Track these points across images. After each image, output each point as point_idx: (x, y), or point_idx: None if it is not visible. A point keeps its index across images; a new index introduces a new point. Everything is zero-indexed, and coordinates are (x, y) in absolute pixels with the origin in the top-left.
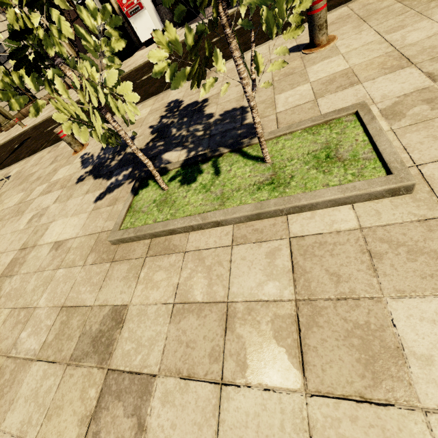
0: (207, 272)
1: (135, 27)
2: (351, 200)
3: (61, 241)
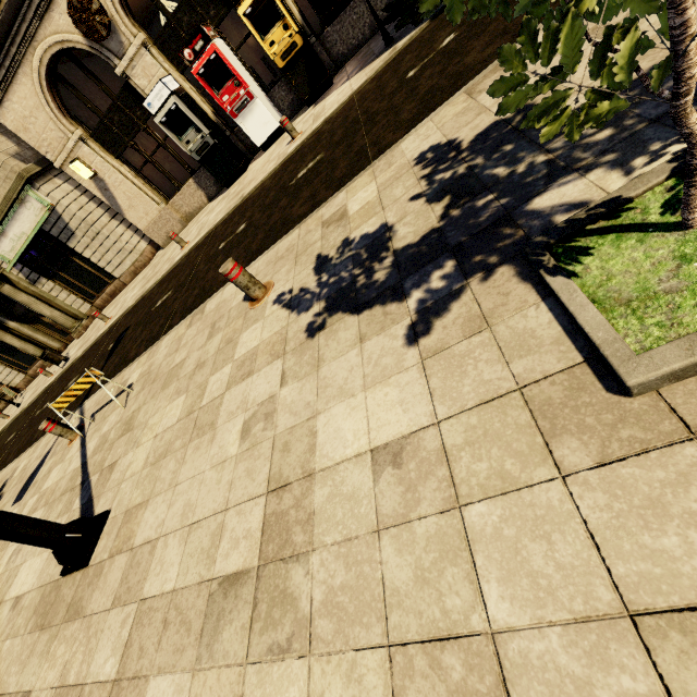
0: None
1: (246, 129)
2: None
3: (392, 444)
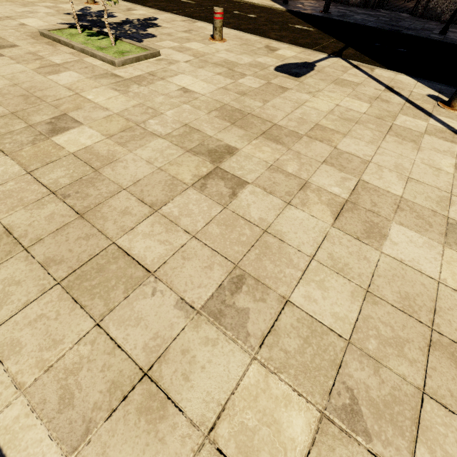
0: (51, 53)
1: None
2: (104, 60)
3: (25, 24)
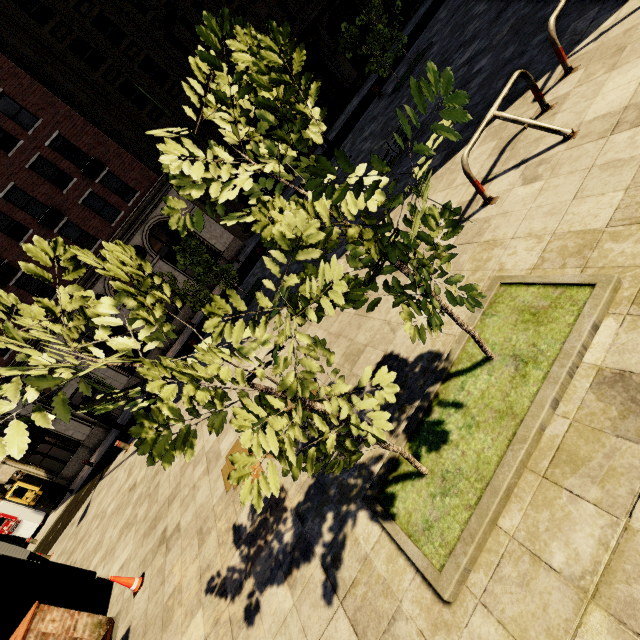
0: None
1: (20, 534)
2: None
3: None
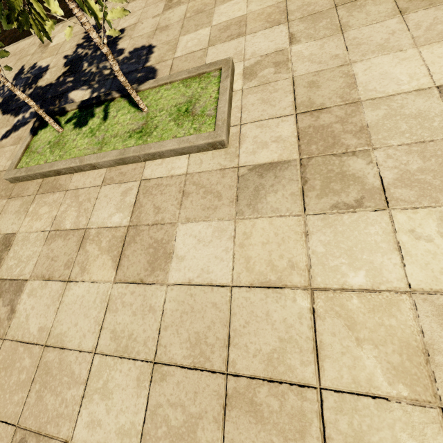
0: (78, 207)
1: None
2: (187, 150)
3: None
